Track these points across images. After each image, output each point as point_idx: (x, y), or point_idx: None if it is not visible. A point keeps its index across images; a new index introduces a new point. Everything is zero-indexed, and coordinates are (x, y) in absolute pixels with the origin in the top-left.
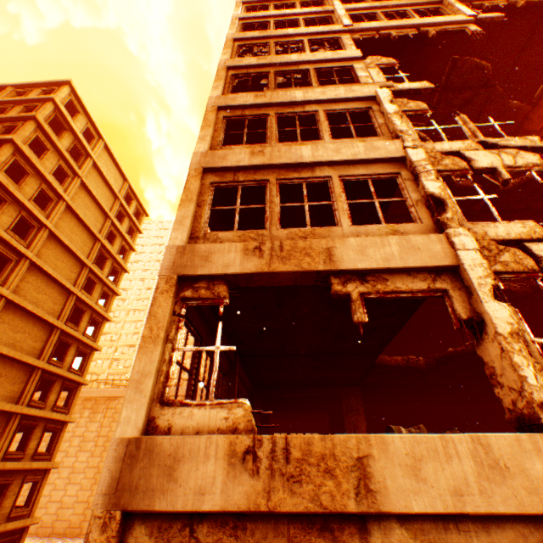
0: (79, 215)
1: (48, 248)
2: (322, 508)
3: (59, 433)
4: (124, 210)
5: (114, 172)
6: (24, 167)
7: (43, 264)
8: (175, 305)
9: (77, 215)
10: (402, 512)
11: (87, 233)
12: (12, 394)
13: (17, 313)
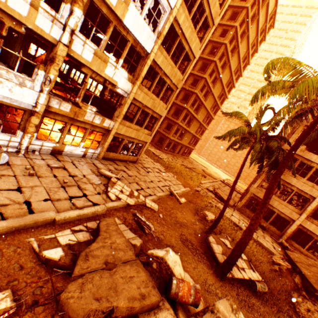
0: (249, 39)
1: (234, 57)
2: (308, 159)
3: (210, 121)
4: (264, 28)
5: (272, 3)
6: (244, 20)
7: (231, 65)
8: (301, 129)
9: (248, 39)
10: (317, 163)
11: (246, 47)
12: (209, 107)
13: (219, 83)
